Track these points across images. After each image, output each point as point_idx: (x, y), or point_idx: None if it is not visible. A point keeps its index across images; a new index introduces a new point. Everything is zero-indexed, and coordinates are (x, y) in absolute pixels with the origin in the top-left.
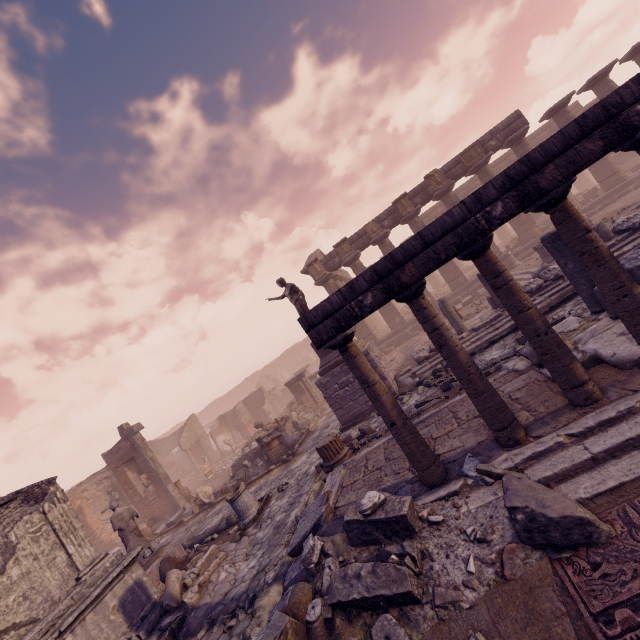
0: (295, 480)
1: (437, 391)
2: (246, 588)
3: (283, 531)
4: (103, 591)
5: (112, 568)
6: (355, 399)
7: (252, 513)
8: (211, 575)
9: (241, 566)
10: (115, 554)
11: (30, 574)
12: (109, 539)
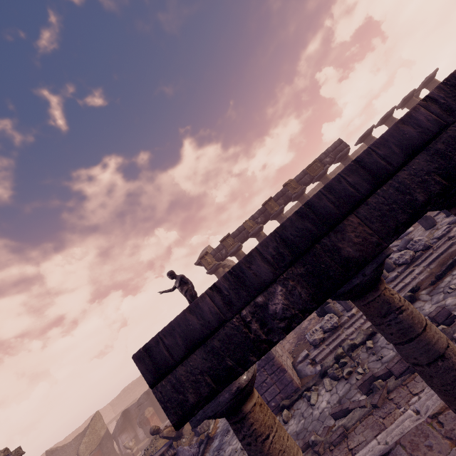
0: None
1: (351, 388)
2: None
3: None
4: None
5: None
6: None
7: None
8: None
9: None
10: None
11: None
12: None
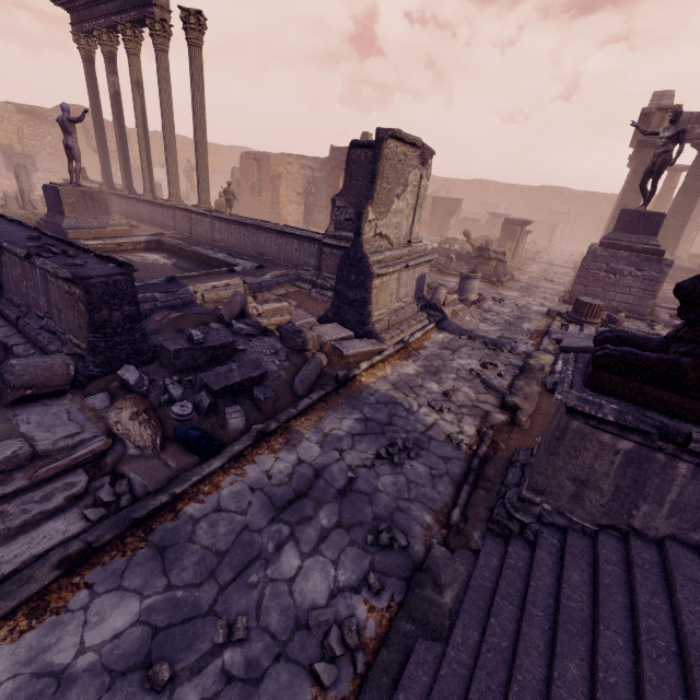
0: (512, 304)
1: None
2: (495, 338)
3: (519, 329)
4: (419, 263)
5: (422, 253)
6: (606, 290)
7: (472, 297)
8: (458, 311)
9: (479, 323)
10: (426, 246)
11: (402, 214)
12: (285, 218)
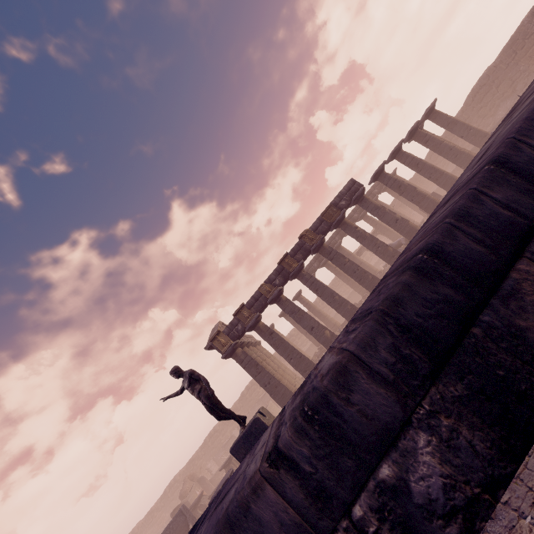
0: None
1: None
2: None
3: None
4: None
5: None
6: None
7: None
8: None
9: None
10: None
11: None
12: None
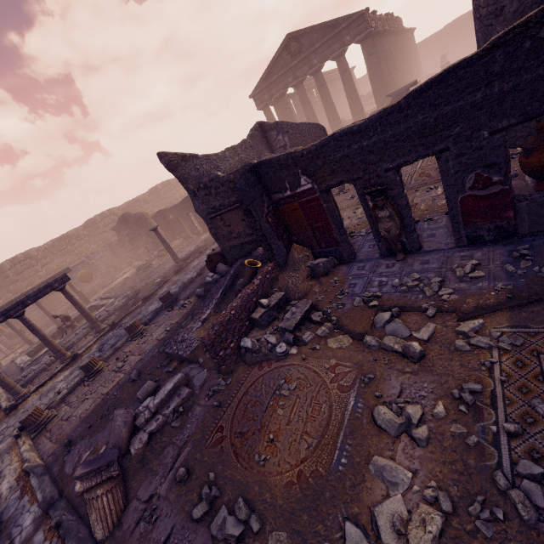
0: None
1: None
2: None
3: None
4: None
5: None
6: None
7: None
8: None
9: None
10: None
11: None
12: None
